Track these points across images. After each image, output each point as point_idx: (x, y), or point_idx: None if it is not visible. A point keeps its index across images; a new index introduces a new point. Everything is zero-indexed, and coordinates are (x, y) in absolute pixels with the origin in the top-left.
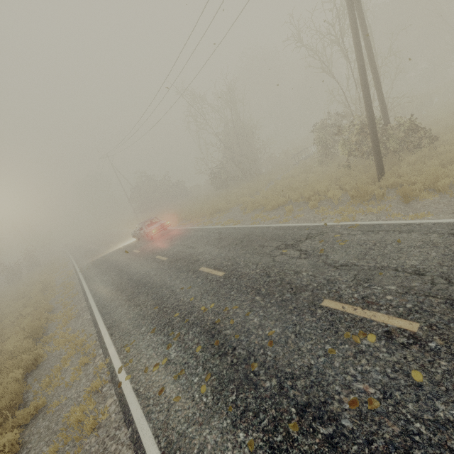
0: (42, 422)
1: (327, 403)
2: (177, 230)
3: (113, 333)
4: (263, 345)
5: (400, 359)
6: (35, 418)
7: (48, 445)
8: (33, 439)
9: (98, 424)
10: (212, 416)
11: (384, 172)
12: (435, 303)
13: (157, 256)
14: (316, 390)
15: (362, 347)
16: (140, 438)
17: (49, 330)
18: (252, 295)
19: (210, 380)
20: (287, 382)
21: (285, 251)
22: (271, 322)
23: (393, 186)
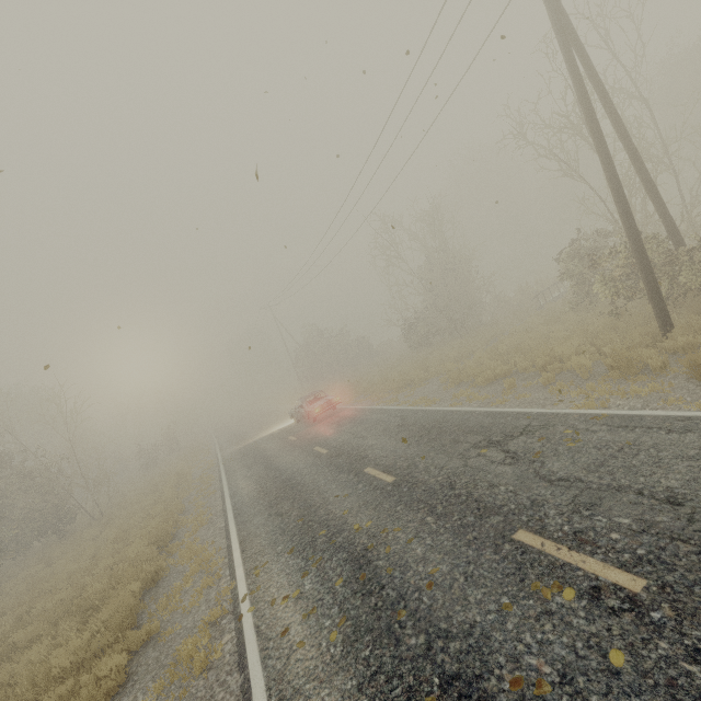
0: (152, 652)
1: (482, 677)
2: (349, 409)
3: (244, 549)
4: (420, 586)
5: (601, 630)
6: (146, 645)
7: (154, 680)
8: (140, 670)
9: (209, 664)
10: (336, 672)
11: (671, 326)
12: (682, 551)
13: (316, 447)
14: (472, 658)
15: (552, 606)
16: (251, 687)
17: (176, 538)
18: (423, 514)
19: (344, 626)
20: (438, 642)
21: (485, 451)
22: (438, 555)
23: (686, 349)
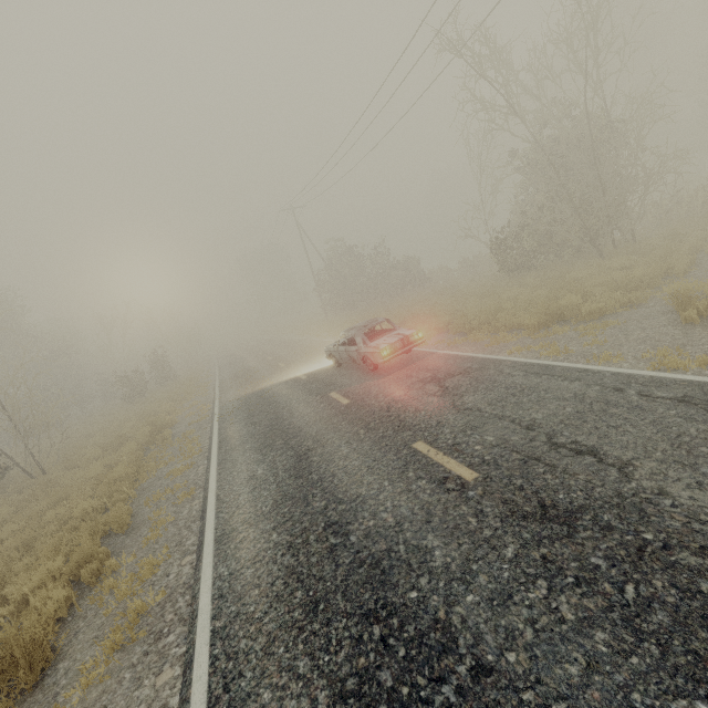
0: None
1: None
2: (442, 356)
3: None
4: None
5: None
6: None
7: None
8: None
9: None
10: None
11: None
12: None
13: (420, 444)
14: None
15: None
16: None
17: (67, 656)
18: None
19: None
20: None
21: None
22: None
23: None
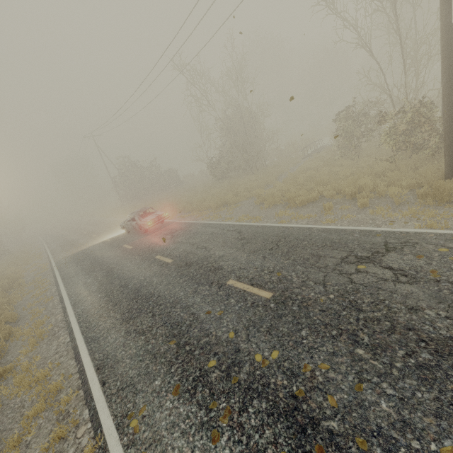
0: None
1: None
2: (177, 223)
3: (105, 381)
4: None
5: None
6: None
7: None
8: None
9: None
10: None
11: None
12: None
13: (158, 256)
14: None
15: None
16: None
17: (9, 354)
18: (347, 344)
19: None
20: None
21: (363, 267)
22: (426, 418)
23: None
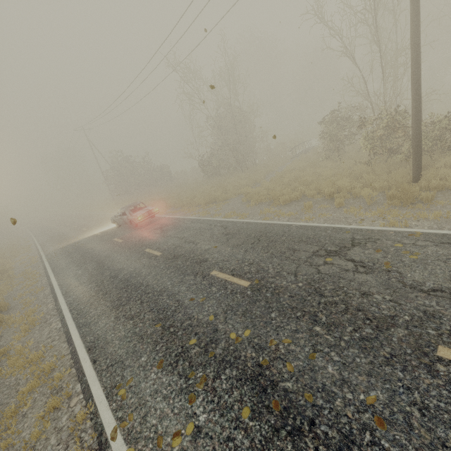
0: None
1: None
2: (167, 218)
3: (96, 360)
4: (366, 423)
5: None
6: None
7: None
8: None
9: None
10: None
11: (421, 173)
12: None
13: (147, 249)
14: None
15: None
16: None
17: (2, 340)
18: (307, 323)
19: None
20: None
21: (330, 260)
22: (360, 377)
23: (436, 189)
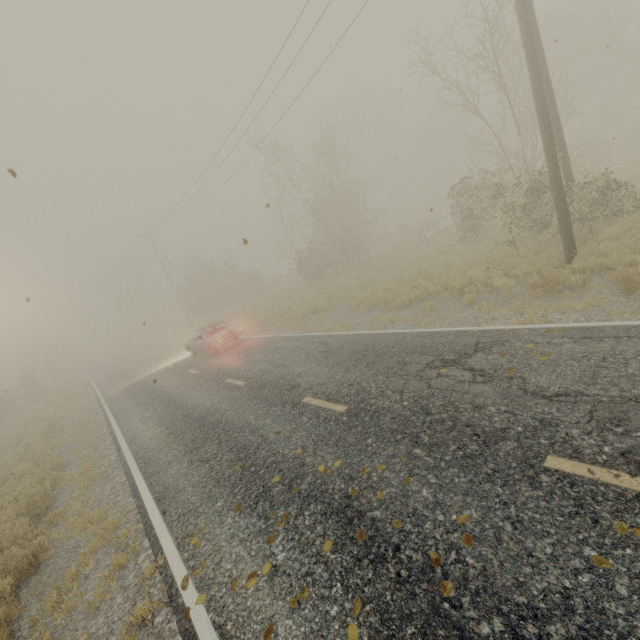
0: None
1: None
2: (255, 339)
3: (166, 510)
4: (453, 542)
5: None
6: None
7: None
8: None
9: None
10: None
11: (575, 250)
12: None
13: (229, 379)
14: None
15: None
16: None
17: (57, 501)
18: (407, 446)
19: (362, 613)
20: (527, 627)
21: (445, 371)
22: (456, 497)
23: (594, 269)
